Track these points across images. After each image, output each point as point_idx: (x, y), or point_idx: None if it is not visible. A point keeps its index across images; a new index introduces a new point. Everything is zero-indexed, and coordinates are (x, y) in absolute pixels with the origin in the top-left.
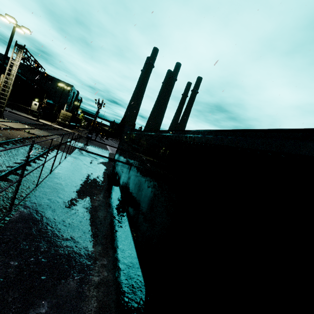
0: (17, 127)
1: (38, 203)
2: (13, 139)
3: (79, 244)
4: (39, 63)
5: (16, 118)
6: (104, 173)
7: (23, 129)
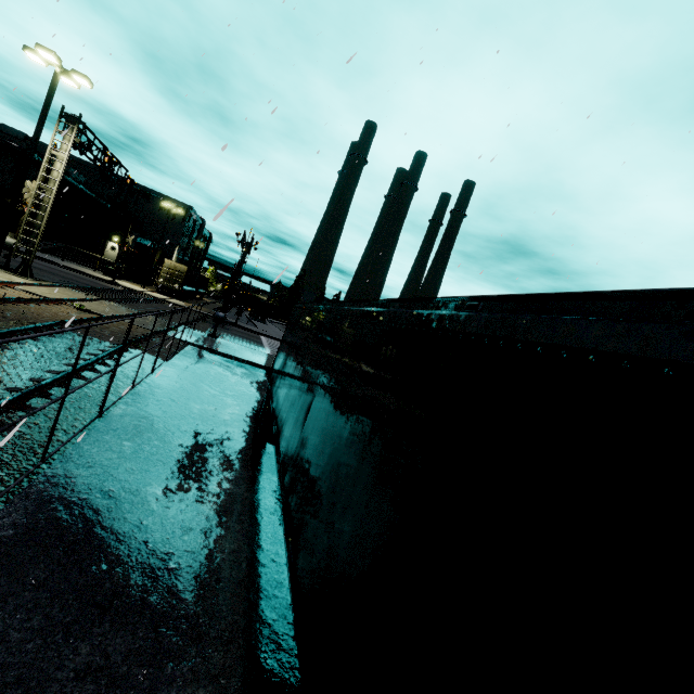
0: (58, 298)
1: (26, 524)
2: (30, 326)
3: (131, 685)
4: (114, 156)
5: (65, 279)
6: (247, 407)
7: (71, 301)
